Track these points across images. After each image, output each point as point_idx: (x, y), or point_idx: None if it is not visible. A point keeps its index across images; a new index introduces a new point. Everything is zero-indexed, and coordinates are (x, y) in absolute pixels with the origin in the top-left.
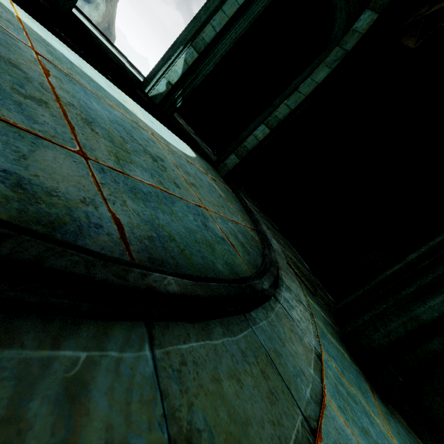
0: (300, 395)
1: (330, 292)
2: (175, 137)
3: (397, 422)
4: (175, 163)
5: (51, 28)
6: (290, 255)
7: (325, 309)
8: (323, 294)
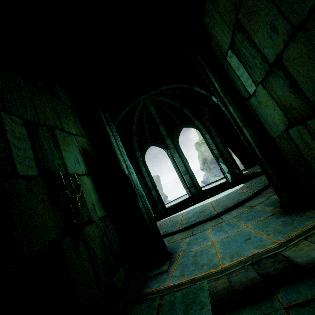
0: (196, 232)
1: None
2: (230, 190)
3: (283, 217)
4: (213, 205)
5: (202, 200)
6: None
7: None
8: None
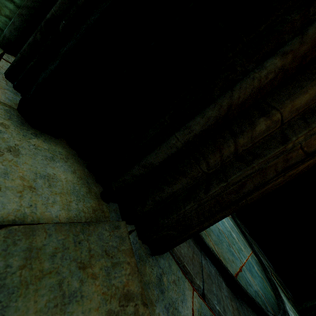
0: None
1: (289, 289)
2: None
3: None
4: (229, 227)
5: None
6: (266, 263)
7: (295, 308)
8: (288, 293)
